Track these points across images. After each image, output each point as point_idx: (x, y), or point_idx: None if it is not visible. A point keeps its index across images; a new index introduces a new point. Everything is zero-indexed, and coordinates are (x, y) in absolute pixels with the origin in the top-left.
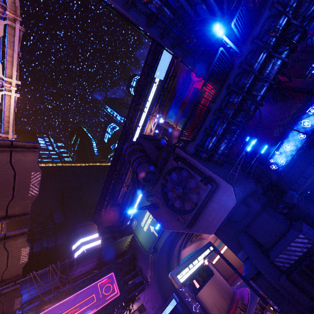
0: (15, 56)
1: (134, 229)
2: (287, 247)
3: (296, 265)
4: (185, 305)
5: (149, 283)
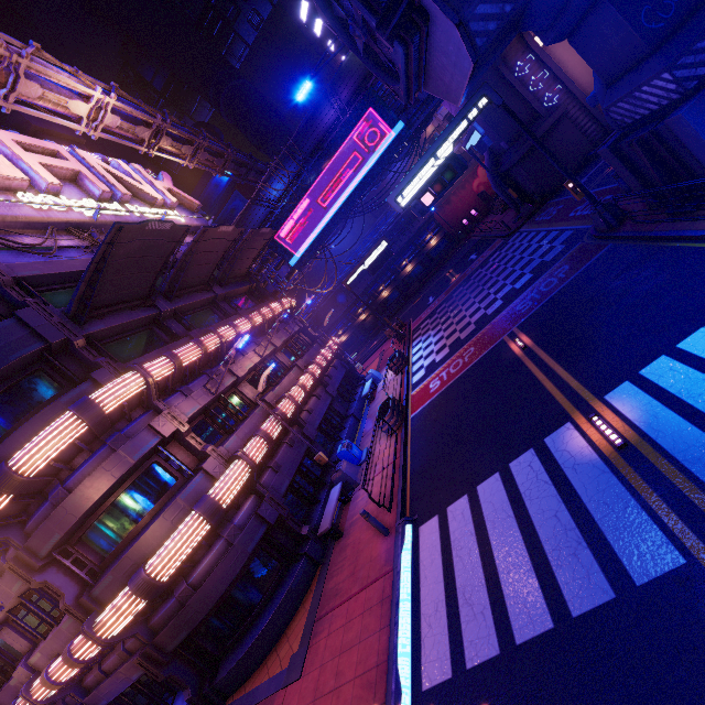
0: None
1: None
2: (635, 92)
3: (639, 126)
4: (525, 104)
5: None
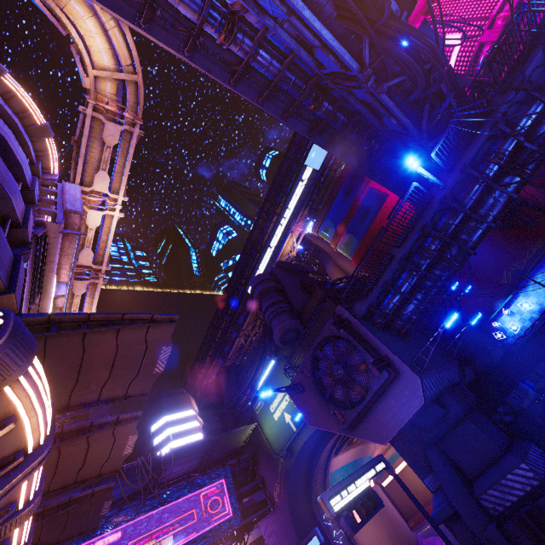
0: (127, 167)
1: (258, 414)
2: (501, 479)
3: (512, 510)
4: None
5: (276, 506)
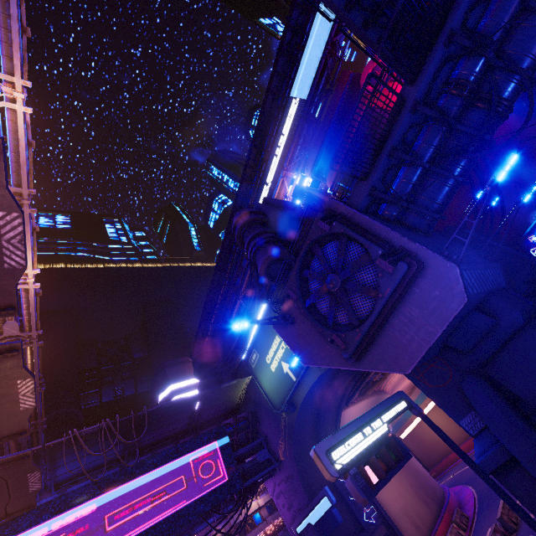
0: (14, 27)
1: (254, 368)
2: None
3: None
4: (348, 509)
5: (282, 465)
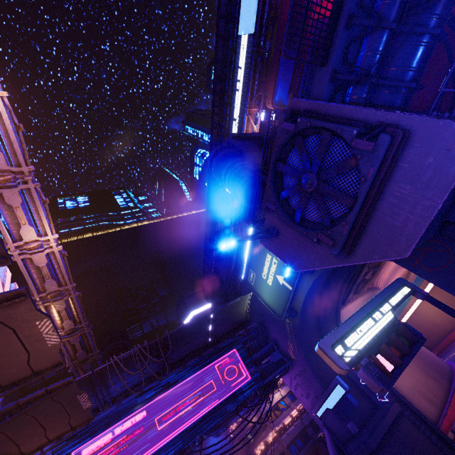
0: None
1: (254, 285)
2: None
3: None
4: (361, 393)
5: (293, 362)
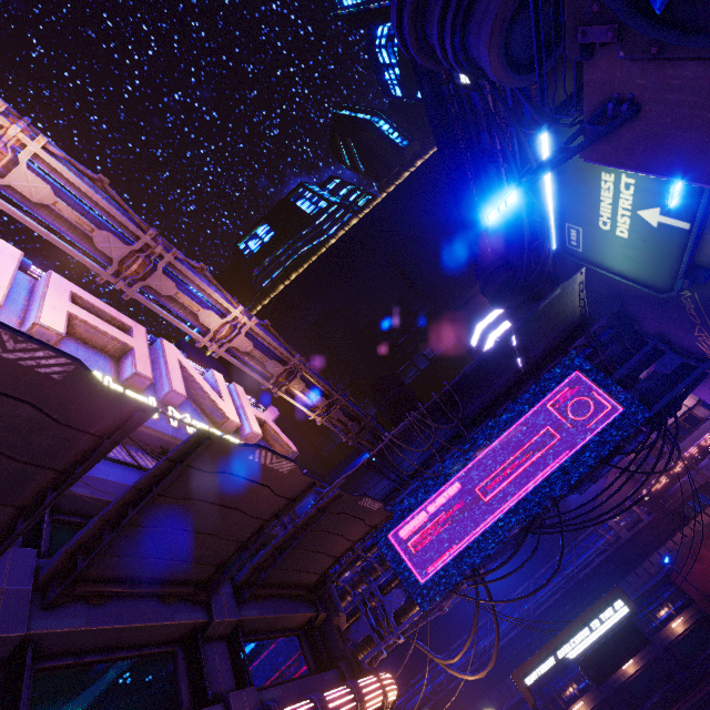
0: None
1: (583, 252)
2: None
3: None
4: None
5: None
